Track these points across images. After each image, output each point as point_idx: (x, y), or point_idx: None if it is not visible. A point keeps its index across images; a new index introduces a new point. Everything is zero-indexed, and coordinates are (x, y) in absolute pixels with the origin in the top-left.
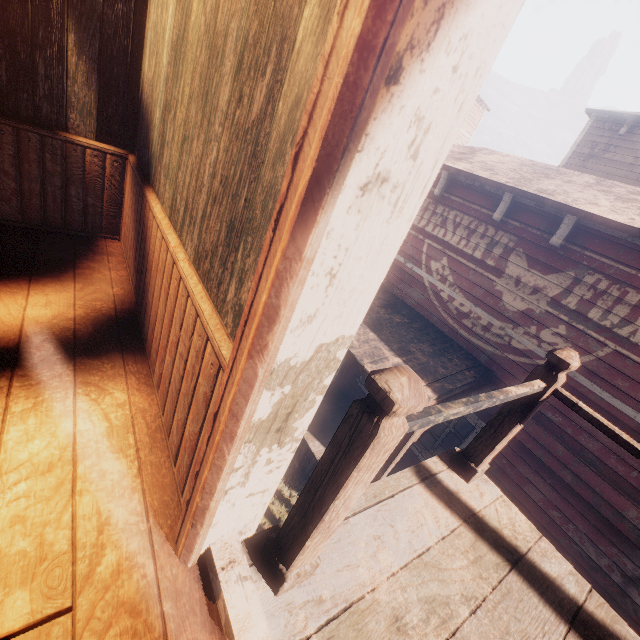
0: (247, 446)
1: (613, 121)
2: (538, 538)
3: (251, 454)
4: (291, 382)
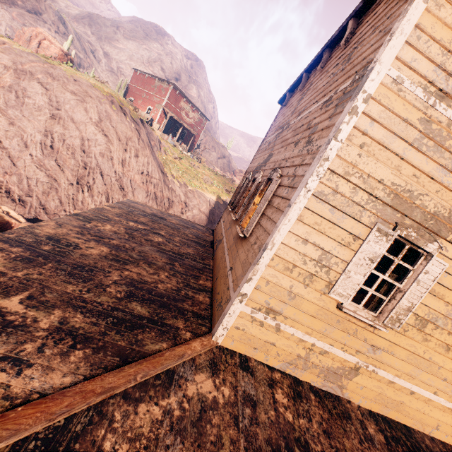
0: None
1: None
2: None
3: None
4: None
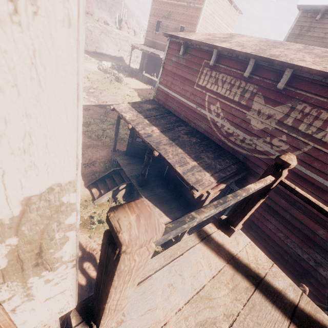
0: (3, 286)
1: (313, 11)
2: (271, 265)
3: (17, 286)
4: (13, 235)
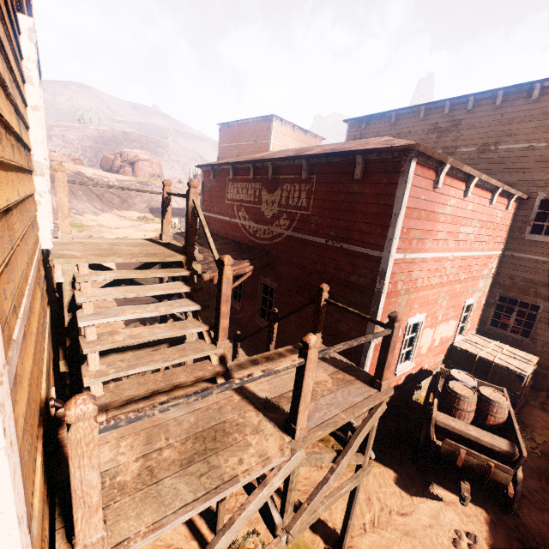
0: None
1: (358, 122)
2: (181, 246)
3: None
4: None
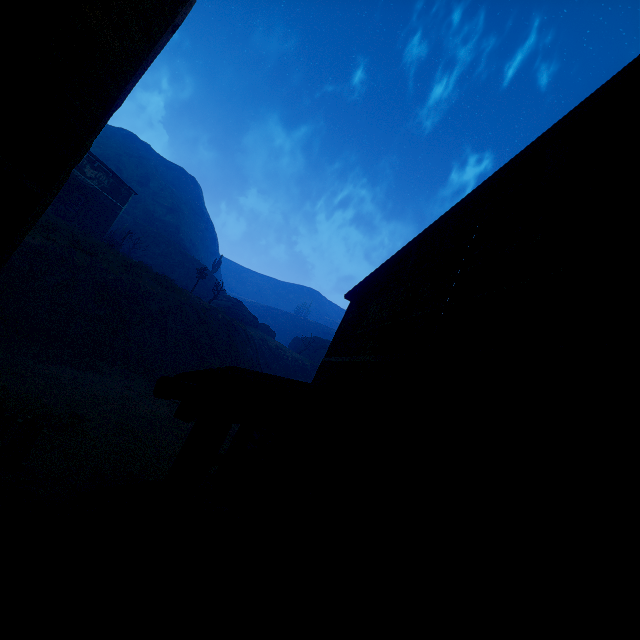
0: None
1: None
2: None
3: None
4: None
